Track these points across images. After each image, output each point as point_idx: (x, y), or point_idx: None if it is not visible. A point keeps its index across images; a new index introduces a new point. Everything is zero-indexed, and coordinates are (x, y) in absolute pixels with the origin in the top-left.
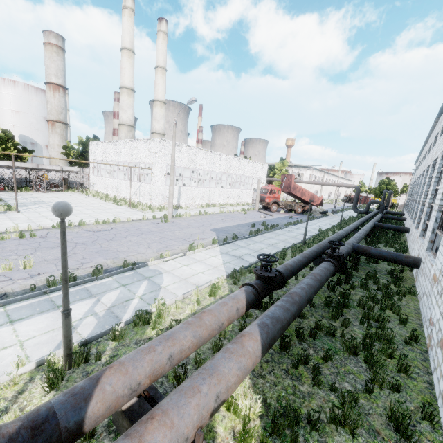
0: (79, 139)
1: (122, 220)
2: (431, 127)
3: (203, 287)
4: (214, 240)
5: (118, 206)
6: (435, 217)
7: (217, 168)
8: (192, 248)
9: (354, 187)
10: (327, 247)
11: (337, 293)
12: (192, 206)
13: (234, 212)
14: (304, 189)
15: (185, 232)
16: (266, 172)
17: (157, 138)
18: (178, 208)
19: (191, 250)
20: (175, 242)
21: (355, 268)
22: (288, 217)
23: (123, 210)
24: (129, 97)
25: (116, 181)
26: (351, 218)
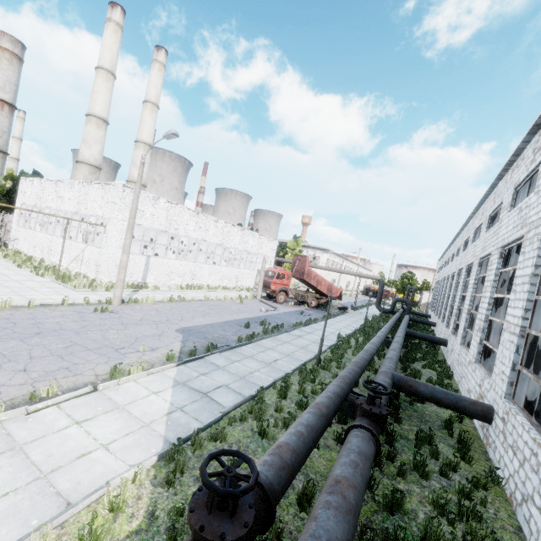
0: (8, 172)
1: (18, 303)
2: (467, 218)
3: (80, 508)
4: (171, 354)
5: (35, 277)
6: (514, 345)
7: (210, 237)
8: (115, 374)
9: (378, 279)
10: (355, 380)
11: (378, 494)
12: (165, 287)
13: (226, 300)
14: (320, 276)
15: (128, 332)
16: (276, 250)
17: (120, 184)
18: (143, 287)
19: (113, 379)
20: (94, 356)
21: (397, 417)
22: (299, 312)
23: (40, 284)
24: (98, 128)
25: (50, 237)
26: (375, 318)
